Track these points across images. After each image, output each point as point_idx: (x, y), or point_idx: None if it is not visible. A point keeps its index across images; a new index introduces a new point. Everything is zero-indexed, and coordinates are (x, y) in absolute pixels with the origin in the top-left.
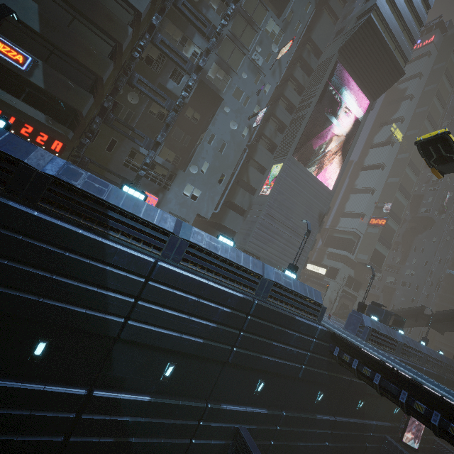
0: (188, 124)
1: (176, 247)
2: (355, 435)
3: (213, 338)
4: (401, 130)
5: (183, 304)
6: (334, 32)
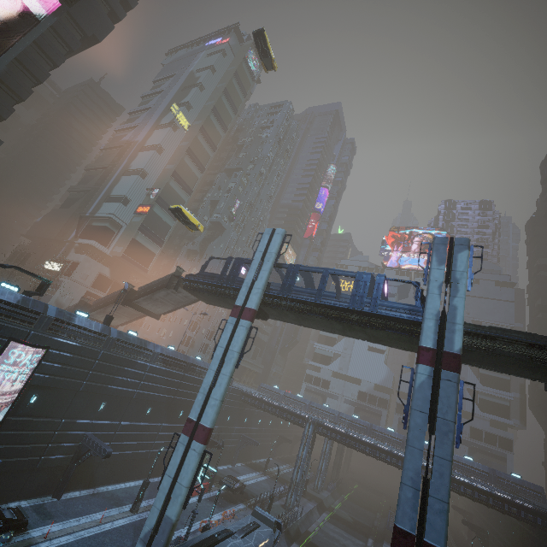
0: None
1: None
2: None
3: None
4: (188, 118)
5: None
6: None
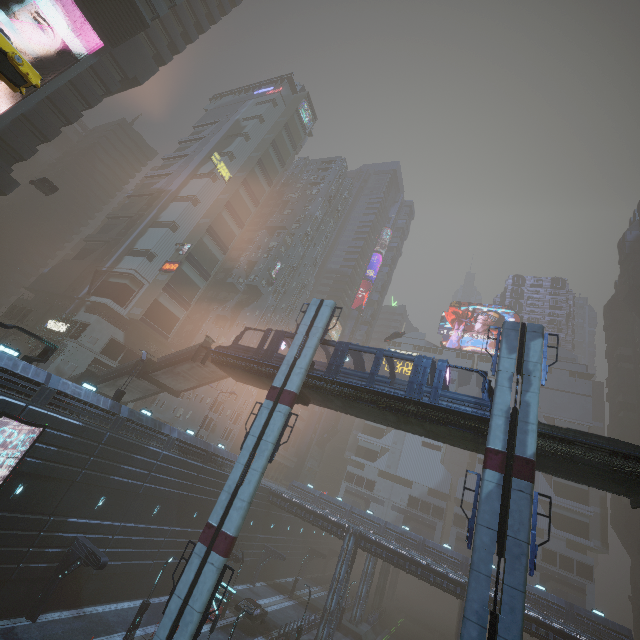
0: None
1: None
2: None
3: None
4: (230, 168)
5: None
6: None
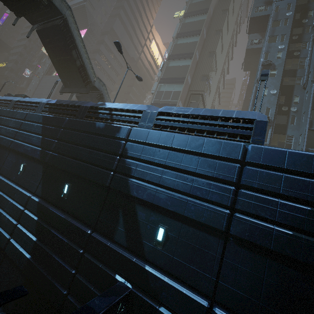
0: None
1: None
2: None
3: None
4: None
5: None
6: None
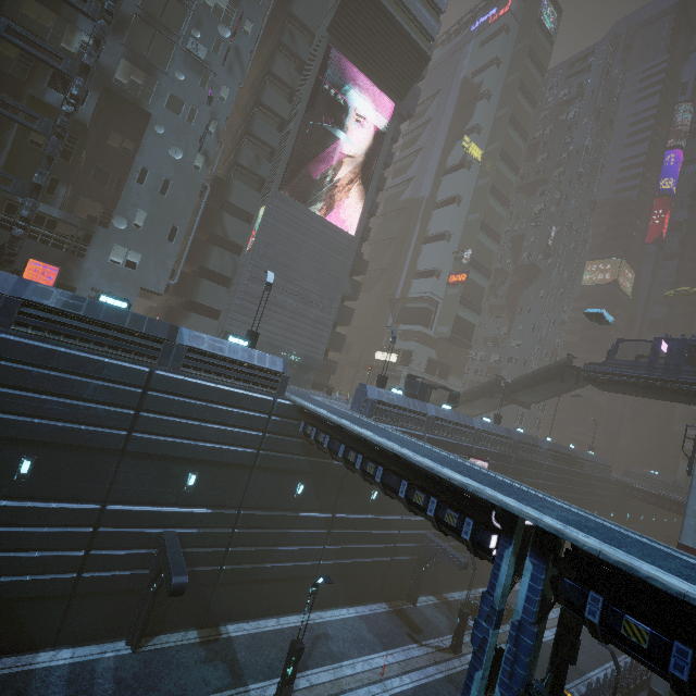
0: (115, 158)
1: (0, 307)
2: (372, 534)
3: (91, 421)
4: (479, 145)
5: (24, 380)
6: (328, 3)
